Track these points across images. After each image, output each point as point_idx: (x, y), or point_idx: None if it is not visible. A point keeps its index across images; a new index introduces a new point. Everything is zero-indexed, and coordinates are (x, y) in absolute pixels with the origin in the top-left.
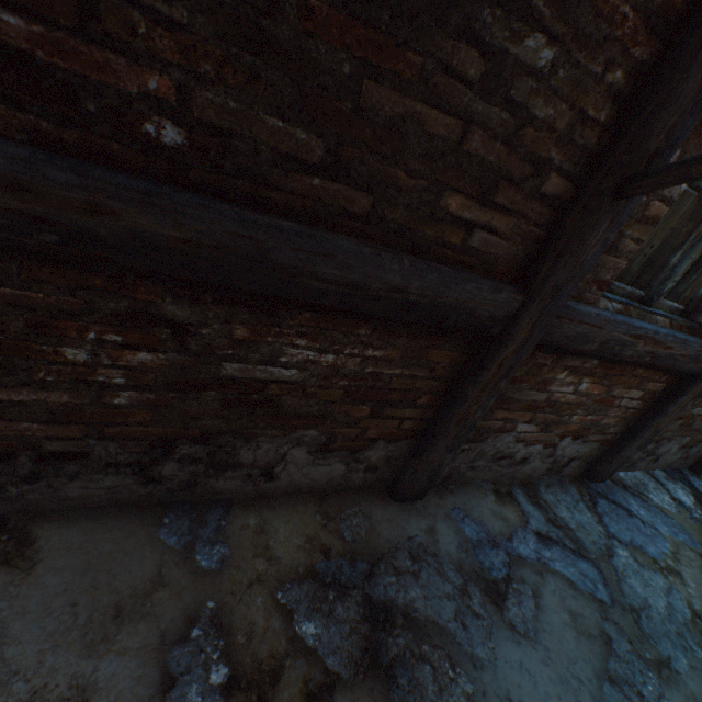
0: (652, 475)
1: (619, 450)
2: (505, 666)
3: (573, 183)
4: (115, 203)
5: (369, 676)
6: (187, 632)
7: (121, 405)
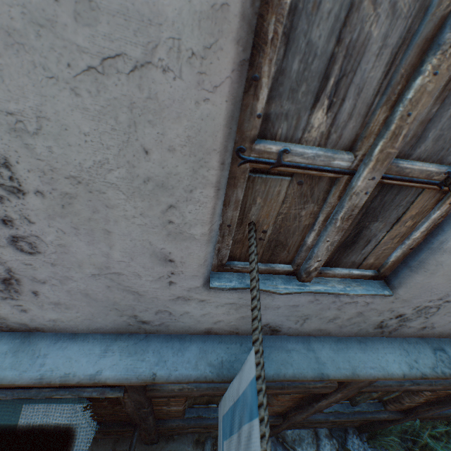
0: (316, 432)
1: None
2: None
3: None
4: None
5: None
6: None
7: None
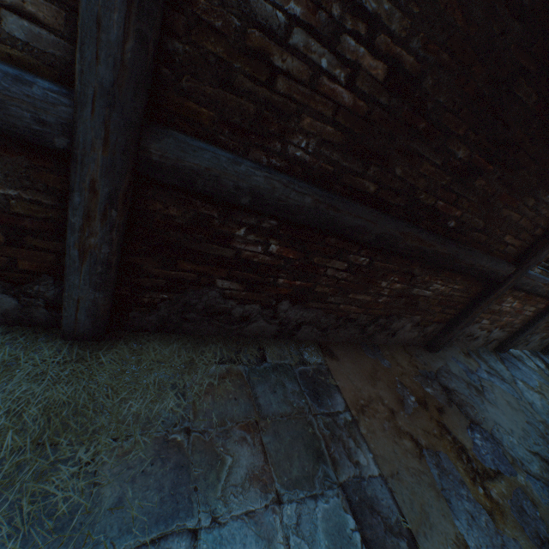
0: (523, 352)
1: (516, 336)
2: (490, 413)
3: (543, 231)
4: (436, 244)
5: (450, 407)
6: (393, 386)
7: (379, 302)
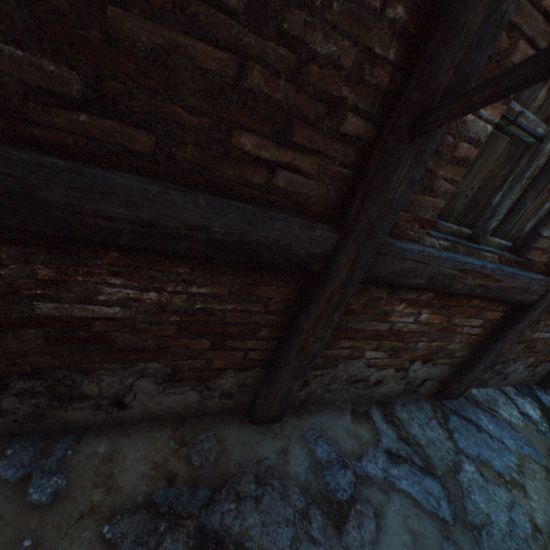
0: (503, 391)
1: (467, 371)
2: None
3: (373, 123)
4: None
5: None
6: None
7: None
